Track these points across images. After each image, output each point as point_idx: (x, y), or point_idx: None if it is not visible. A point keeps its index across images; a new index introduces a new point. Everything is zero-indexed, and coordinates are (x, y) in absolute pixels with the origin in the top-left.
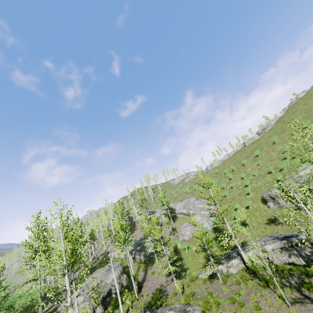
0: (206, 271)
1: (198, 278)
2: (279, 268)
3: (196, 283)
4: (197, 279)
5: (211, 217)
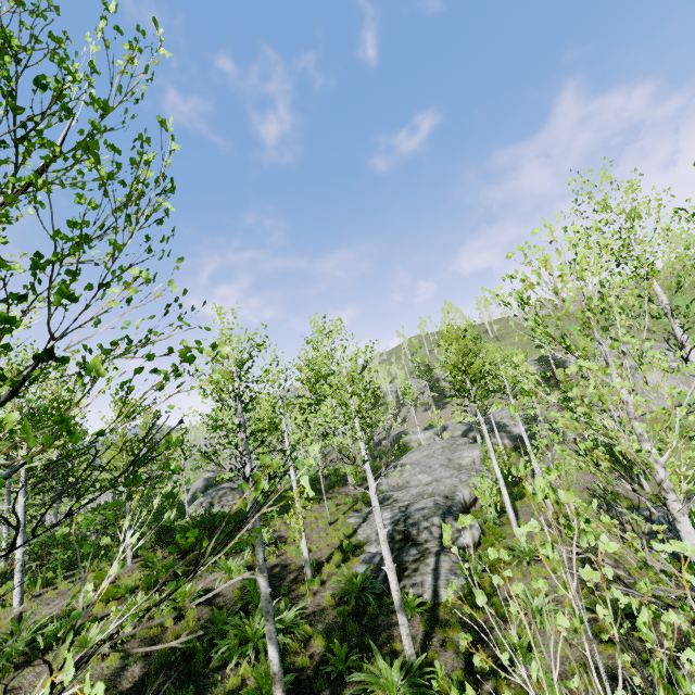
0: None
1: None
2: None
3: None
4: None
5: None
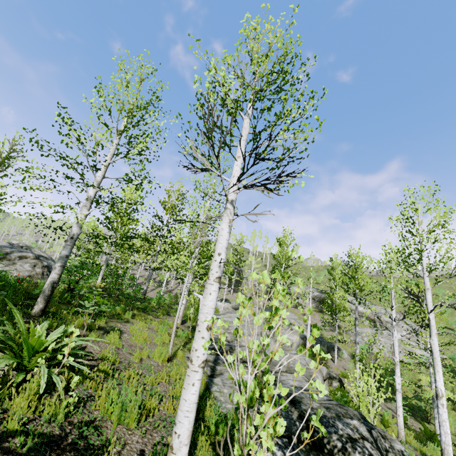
0: None
1: None
2: None
3: None
4: None
5: None
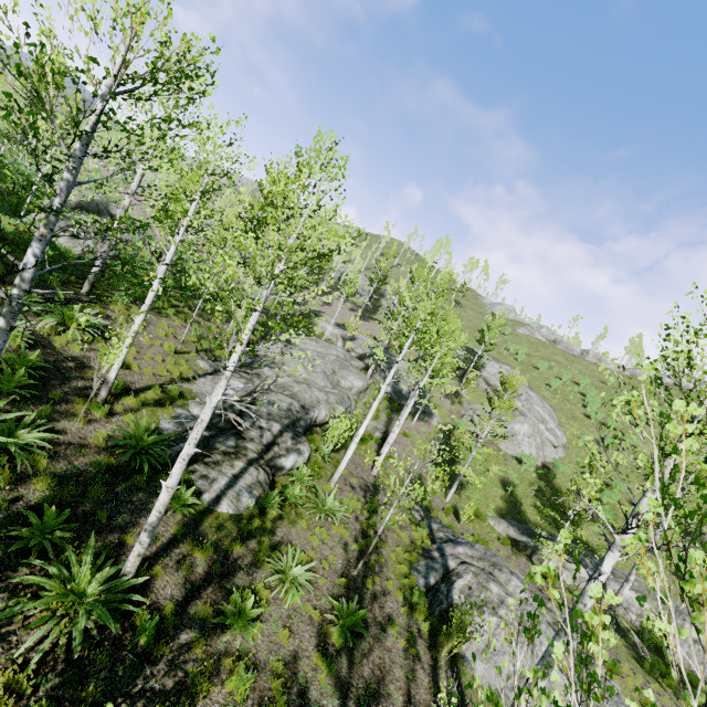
0: (539, 544)
1: (487, 522)
2: (692, 677)
3: (484, 527)
4: (484, 521)
5: (548, 450)
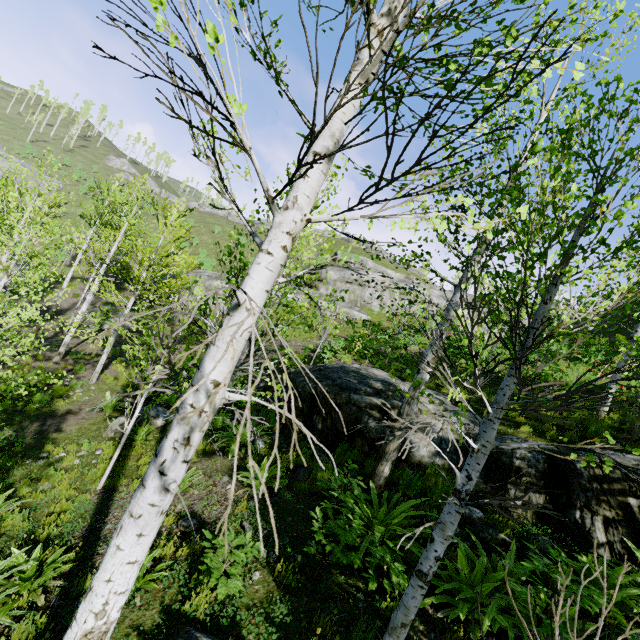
0: None
1: None
2: None
3: None
4: None
5: None
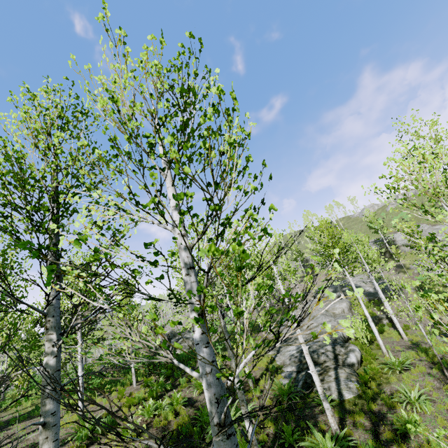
0: None
1: None
2: None
3: None
4: None
5: None
